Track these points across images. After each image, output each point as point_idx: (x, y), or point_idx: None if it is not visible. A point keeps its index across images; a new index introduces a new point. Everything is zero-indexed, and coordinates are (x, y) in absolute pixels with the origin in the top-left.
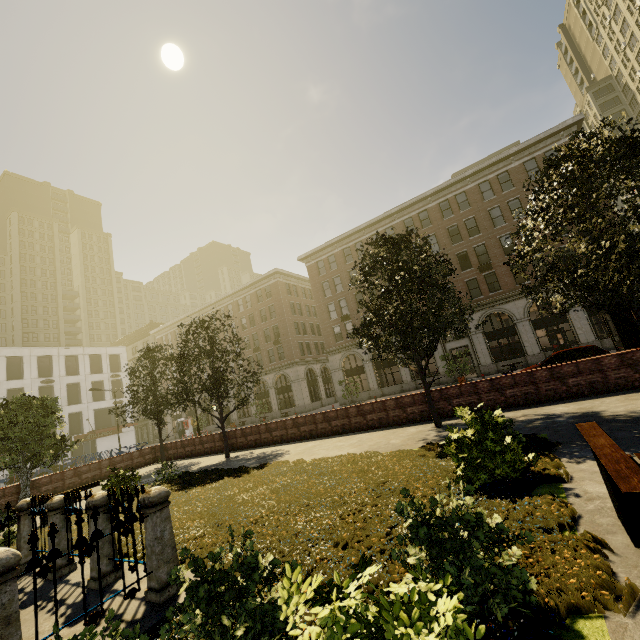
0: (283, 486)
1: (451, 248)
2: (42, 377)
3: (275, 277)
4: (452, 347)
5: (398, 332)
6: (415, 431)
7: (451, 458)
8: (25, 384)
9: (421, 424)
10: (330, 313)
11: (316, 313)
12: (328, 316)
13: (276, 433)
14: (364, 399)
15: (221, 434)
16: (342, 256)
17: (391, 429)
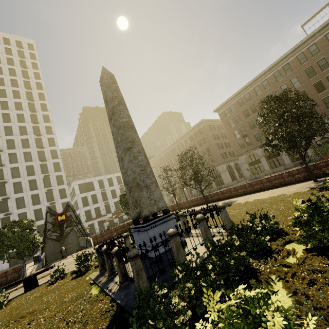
0: (247, 208)
1: (308, 81)
2: (119, 184)
3: (202, 123)
4: (316, 140)
5: (287, 141)
6: (302, 185)
7: (326, 191)
8: (115, 187)
9: (304, 182)
10: (235, 135)
11: (226, 136)
12: (234, 137)
13: (226, 194)
14: (262, 176)
15: (200, 197)
16: (237, 104)
17: (287, 186)
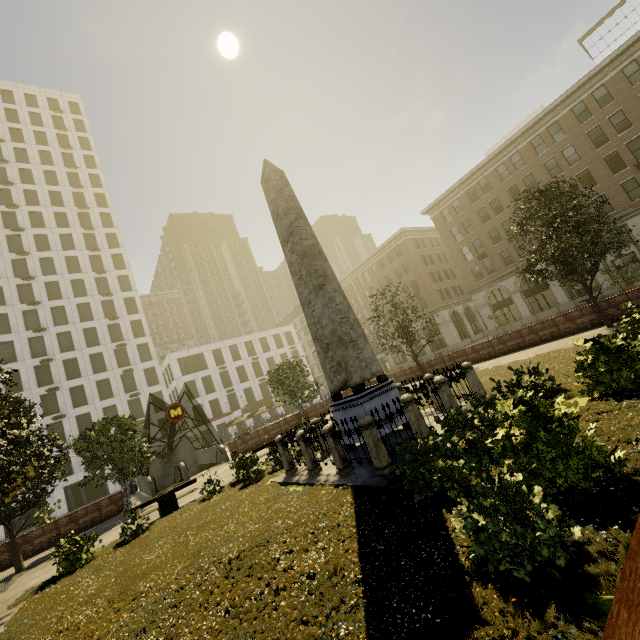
0: (501, 374)
1: (595, 153)
2: (251, 356)
3: (402, 236)
4: (613, 258)
5: (560, 264)
6: (588, 334)
7: None
8: (243, 362)
9: (592, 329)
10: (465, 256)
11: (446, 259)
12: (463, 259)
13: (458, 360)
14: (517, 328)
15: (411, 369)
16: (466, 198)
17: (564, 338)
